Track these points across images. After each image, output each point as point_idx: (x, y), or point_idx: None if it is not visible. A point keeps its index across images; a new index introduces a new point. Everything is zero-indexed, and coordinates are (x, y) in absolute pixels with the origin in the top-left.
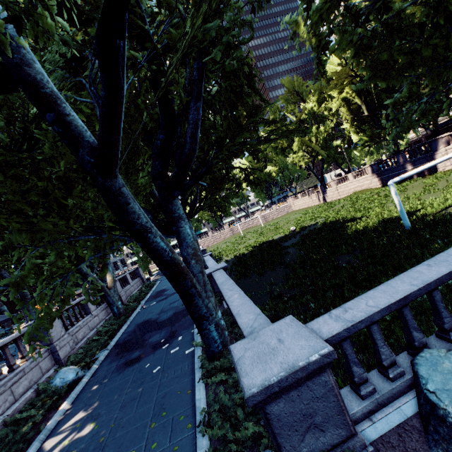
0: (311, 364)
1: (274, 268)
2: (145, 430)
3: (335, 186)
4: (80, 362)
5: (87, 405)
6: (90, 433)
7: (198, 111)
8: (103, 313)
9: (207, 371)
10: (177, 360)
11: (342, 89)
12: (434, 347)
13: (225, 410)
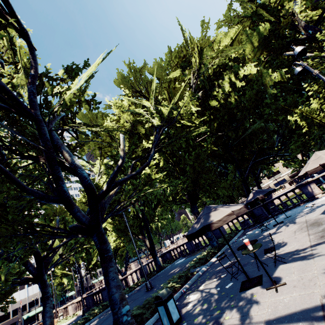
0: None
1: None
2: None
3: None
4: None
5: None
6: None
7: None
8: None
9: None
10: None
11: None
12: None
13: None
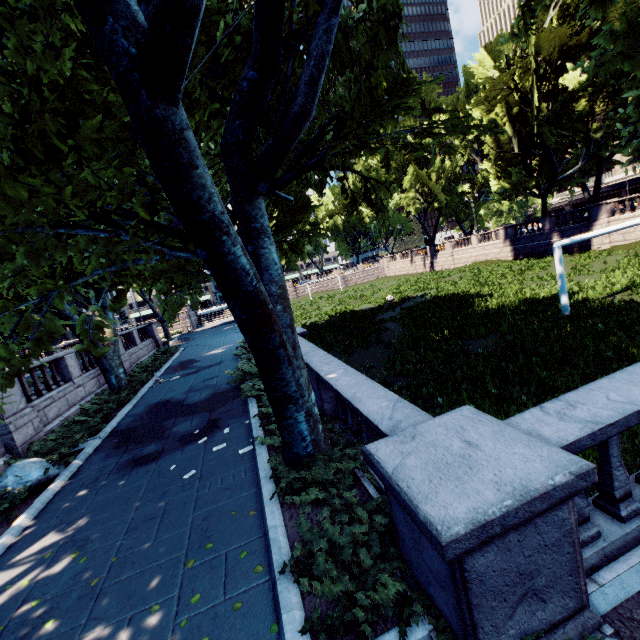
0: (558, 489)
1: (367, 347)
2: (176, 571)
3: (450, 250)
4: (52, 454)
5: (64, 522)
6: (72, 569)
7: (330, 35)
8: (92, 384)
9: (289, 483)
10: (225, 463)
11: (493, 106)
12: None
13: (333, 550)
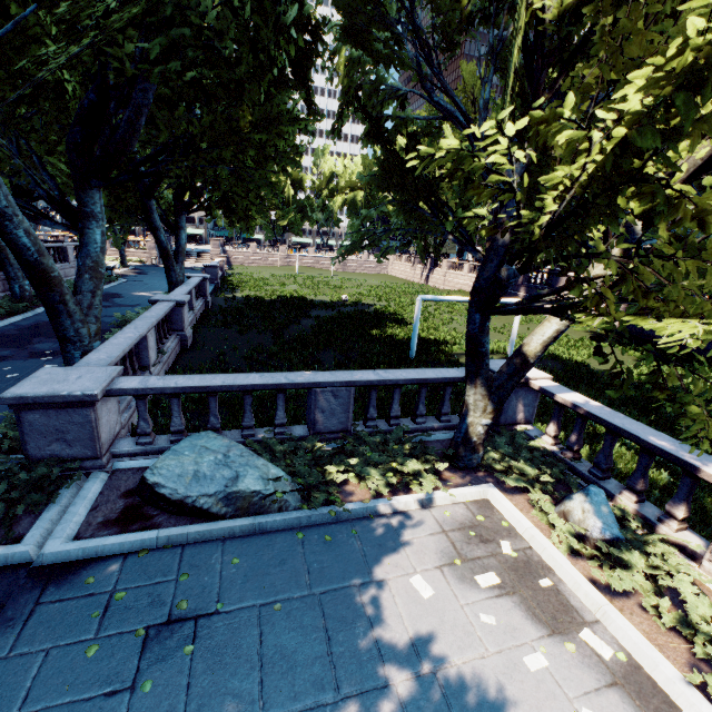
0: (72, 397)
1: (263, 333)
2: None
3: (445, 270)
4: None
5: None
6: None
7: (146, 94)
8: None
9: None
10: None
11: None
12: (230, 435)
13: None
